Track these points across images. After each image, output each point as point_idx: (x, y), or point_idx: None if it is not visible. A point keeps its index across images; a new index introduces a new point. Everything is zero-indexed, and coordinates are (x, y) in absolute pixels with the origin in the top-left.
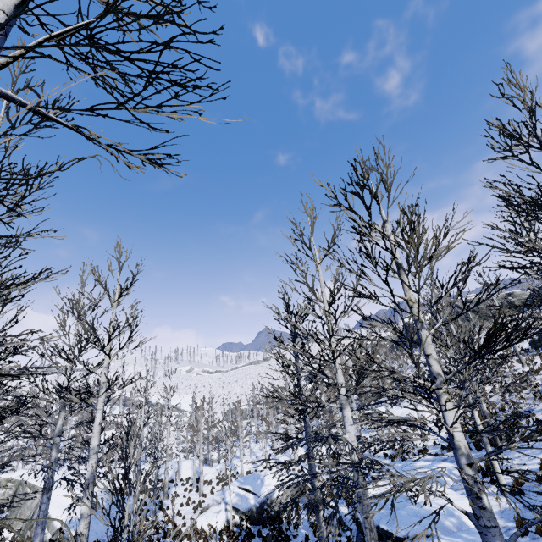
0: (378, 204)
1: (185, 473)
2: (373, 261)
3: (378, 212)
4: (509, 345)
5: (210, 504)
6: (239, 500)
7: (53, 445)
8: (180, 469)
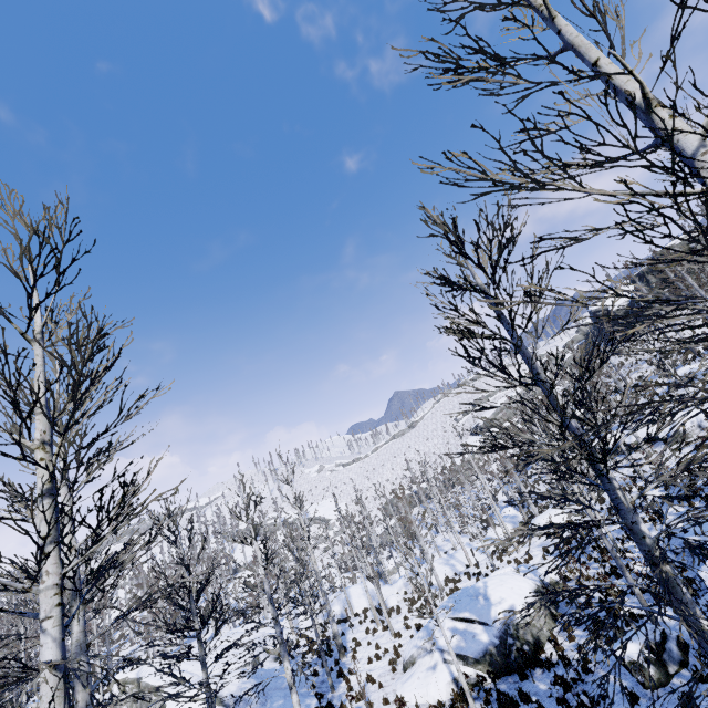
0: None
1: (358, 604)
2: None
3: None
4: None
5: (414, 655)
6: (461, 641)
7: (74, 678)
8: (350, 600)
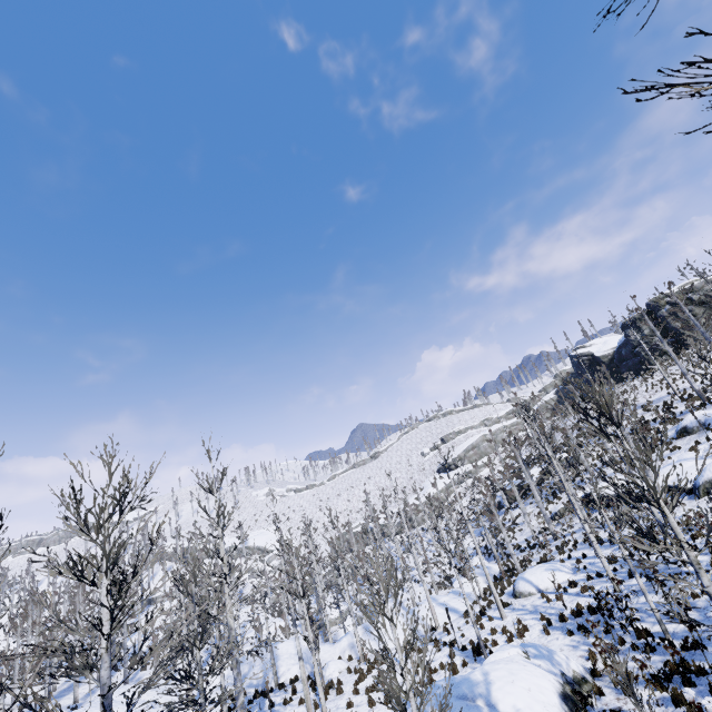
0: None
1: (286, 669)
2: None
3: None
4: None
5: None
6: None
7: None
8: (277, 662)
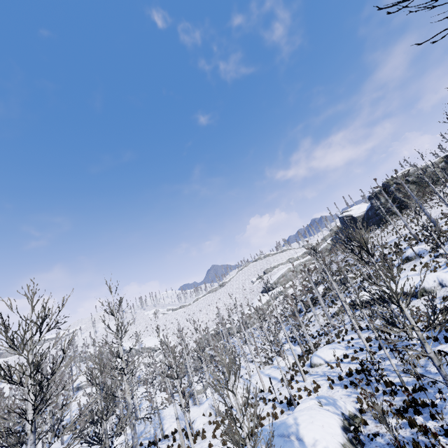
0: None
1: (169, 425)
2: None
3: None
4: None
5: None
6: None
7: None
8: (162, 421)
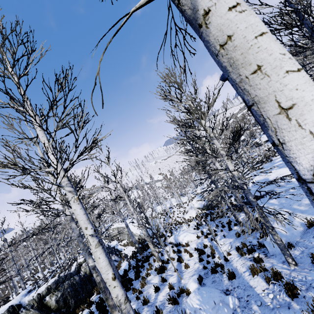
0: (181, 91)
1: (174, 203)
2: (184, 126)
3: (179, 102)
4: (237, 140)
5: (188, 210)
6: (198, 205)
7: (120, 214)
8: (172, 202)
